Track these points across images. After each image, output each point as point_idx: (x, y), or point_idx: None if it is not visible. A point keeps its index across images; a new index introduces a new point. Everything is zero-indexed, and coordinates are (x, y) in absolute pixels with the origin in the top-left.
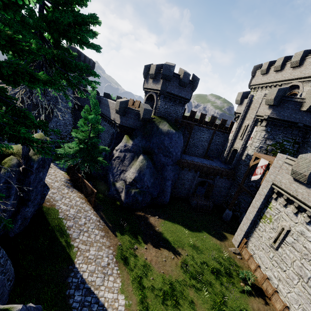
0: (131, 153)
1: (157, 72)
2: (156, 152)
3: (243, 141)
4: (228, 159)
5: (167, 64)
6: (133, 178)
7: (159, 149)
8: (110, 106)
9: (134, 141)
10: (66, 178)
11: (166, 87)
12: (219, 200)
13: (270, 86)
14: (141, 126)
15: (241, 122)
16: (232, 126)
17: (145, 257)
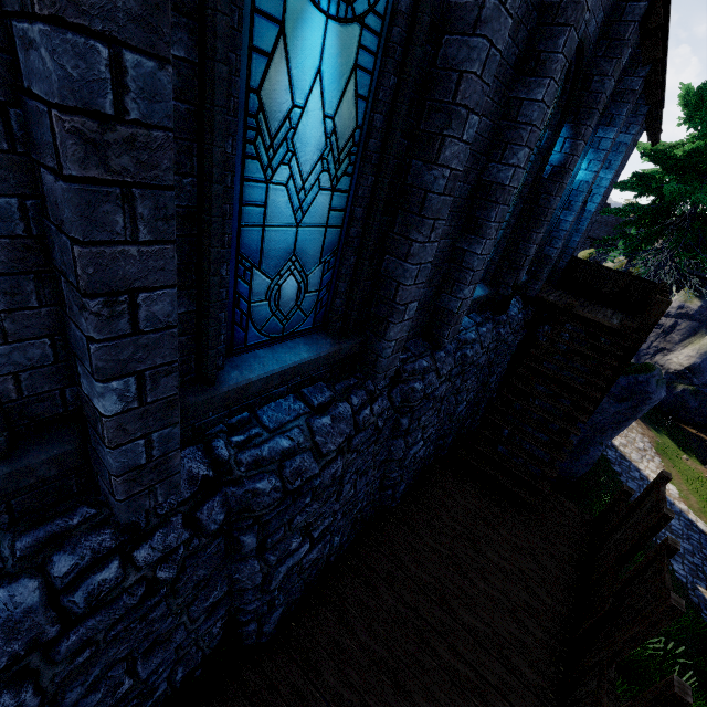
0: (692, 322)
1: None
2: None
3: None
4: None
5: None
6: (686, 365)
7: None
8: None
9: (706, 302)
10: None
11: None
12: None
13: None
14: None
15: None
16: None
17: (705, 475)
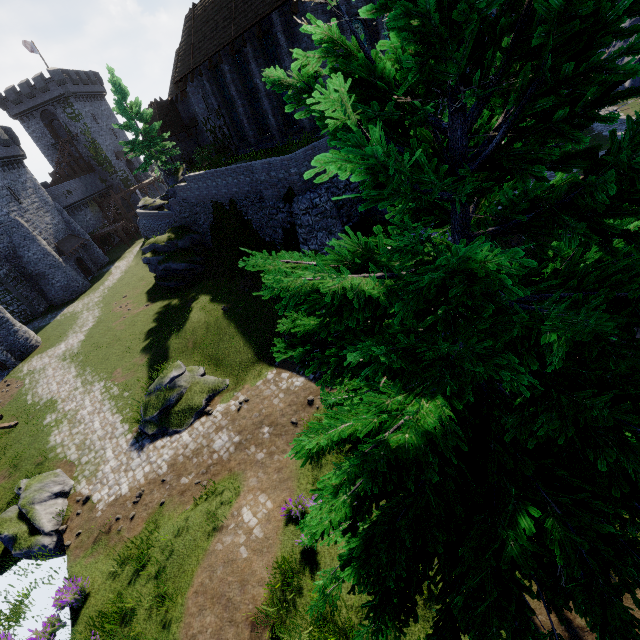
0: None
1: None
2: None
3: None
4: None
5: None
6: None
7: None
8: None
9: None
10: None
11: None
12: None
13: None
14: None
15: None
16: None
17: None
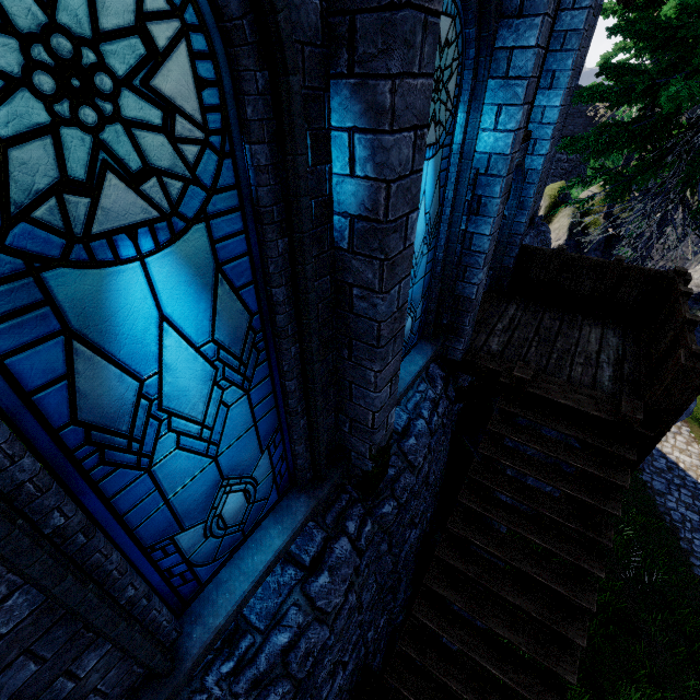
0: None
1: None
2: None
3: None
4: None
5: None
6: None
7: None
8: None
9: None
10: None
11: None
12: None
13: None
14: None
15: None
16: None
17: None
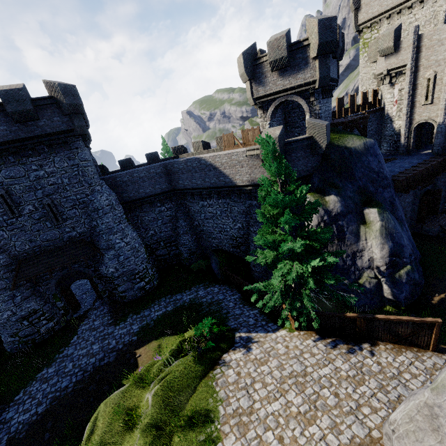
0: (347, 216)
1: (288, 51)
2: (373, 191)
3: (444, 102)
4: (411, 145)
5: (325, 19)
6: (388, 254)
7: (373, 183)
8: (217, 165)
9: (336, 194)
10: (313, 338)
11: (329, 67)
12: (440, 206)
13: (411, 5)
14: (320, 163)
15: (413, 79)
16: (375, 98)
17: None
